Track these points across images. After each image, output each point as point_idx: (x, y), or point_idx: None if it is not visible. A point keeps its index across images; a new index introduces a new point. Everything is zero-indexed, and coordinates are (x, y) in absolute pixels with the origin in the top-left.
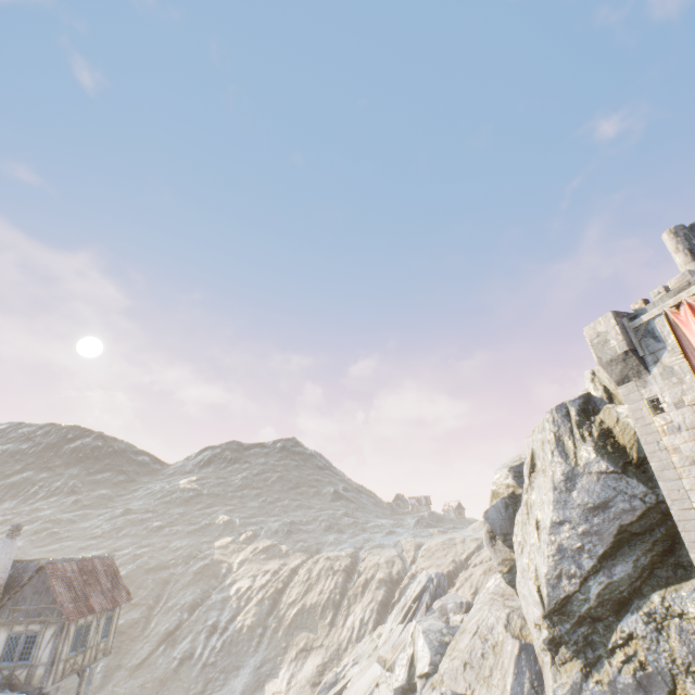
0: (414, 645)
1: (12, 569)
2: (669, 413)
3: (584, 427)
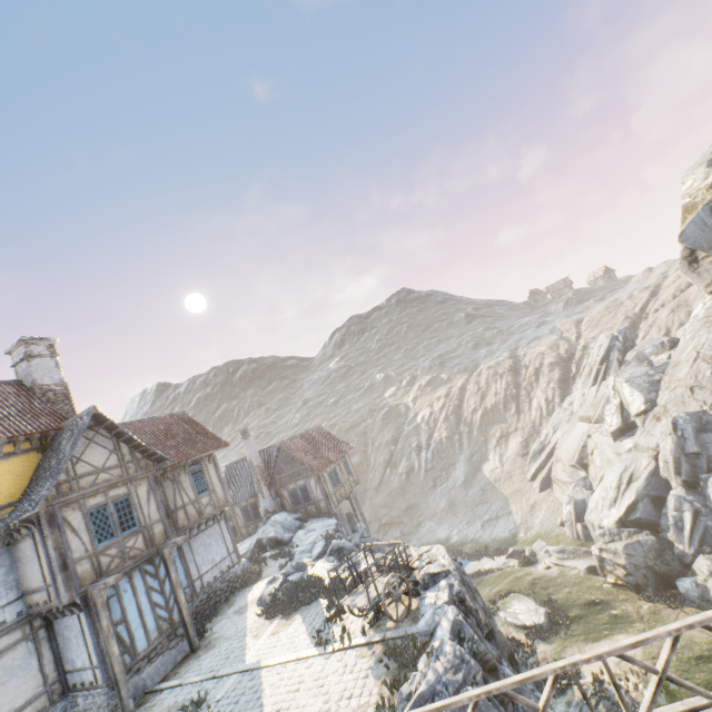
0: (619, 395)
1: (261, 457)
2: None
3: None
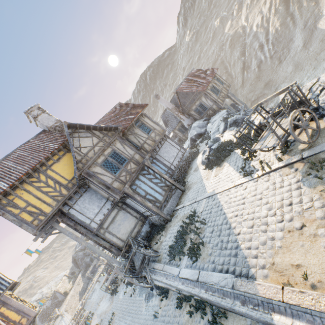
0: None
1: (172, 104)
2: None
3: None
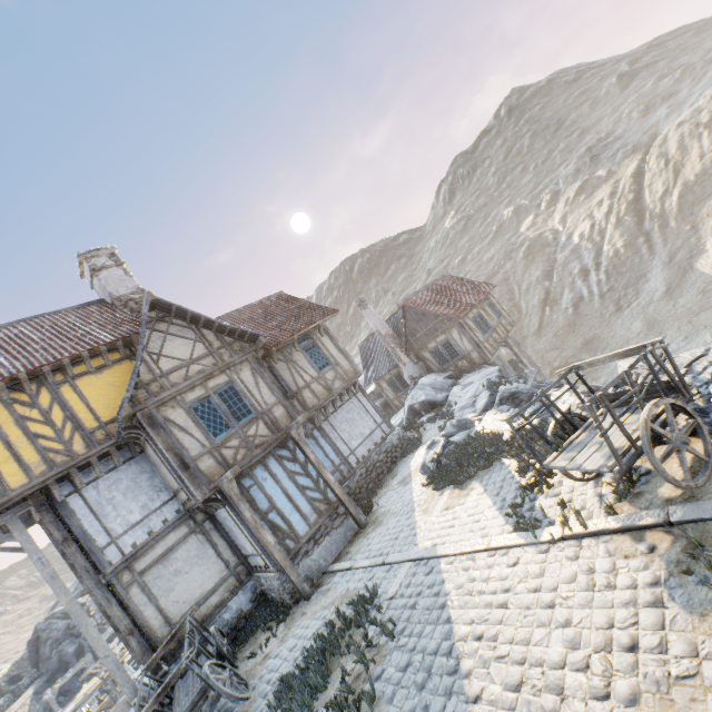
0: None
1: (389, 326)
2: None
3: None
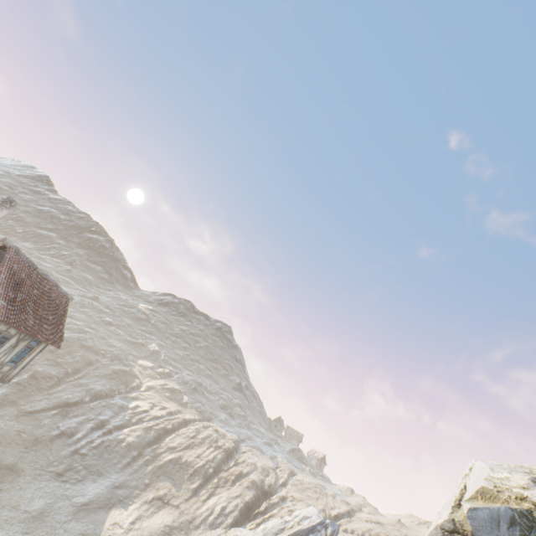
0: None
1: None
2: None
3: None
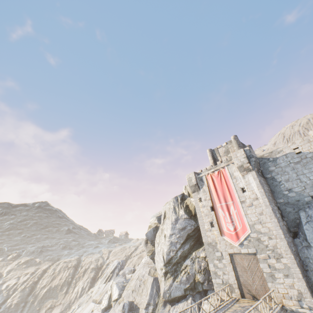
0: (111, 289)
1: None
2: (203, 202)
3: (182, 204)
